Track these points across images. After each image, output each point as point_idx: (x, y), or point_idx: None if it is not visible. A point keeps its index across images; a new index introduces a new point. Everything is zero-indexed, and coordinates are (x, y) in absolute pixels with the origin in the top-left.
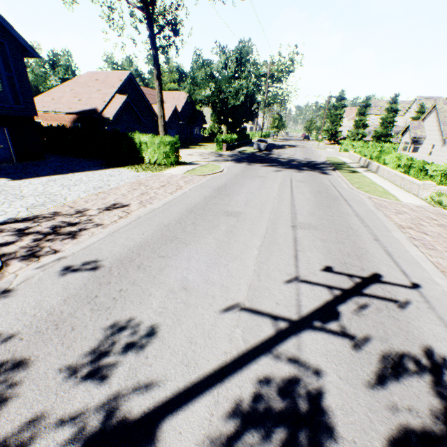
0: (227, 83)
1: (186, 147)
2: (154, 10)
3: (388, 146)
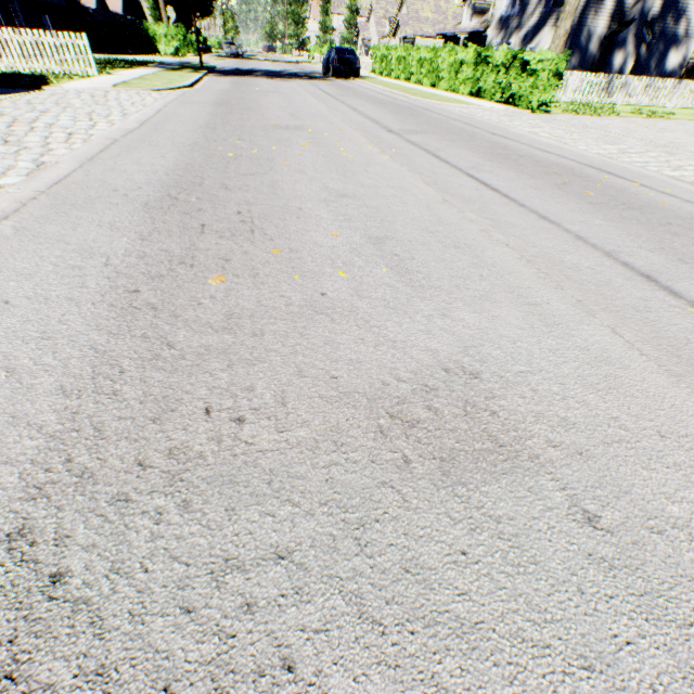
0: None
1: None
2: None
3: None
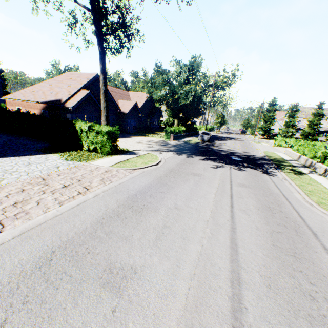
0: (179, 87)
1: (141, 134)
2: (101, 10)
3: (319, 144)
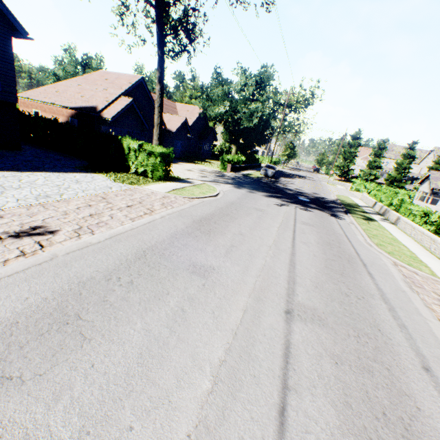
0: (243, 104)
1: (190, 161)
2: (166, 7)
3: (403, 192)
